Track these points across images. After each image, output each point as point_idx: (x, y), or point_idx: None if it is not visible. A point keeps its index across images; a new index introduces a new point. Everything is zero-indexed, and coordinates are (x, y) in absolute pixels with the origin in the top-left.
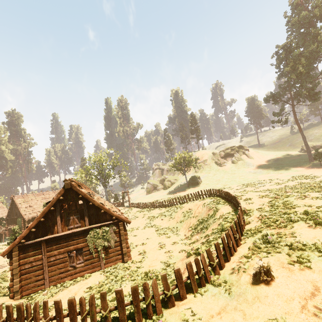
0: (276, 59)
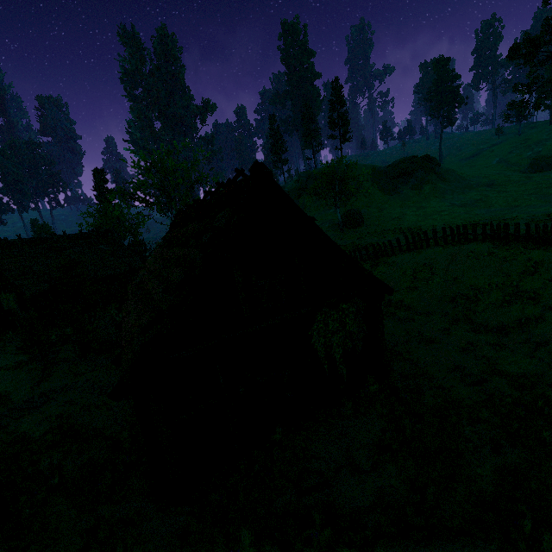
0: None
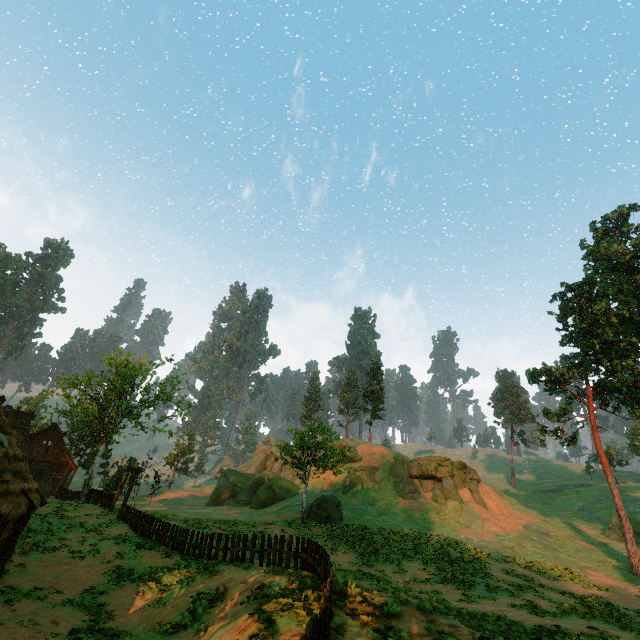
0: (560, 306)
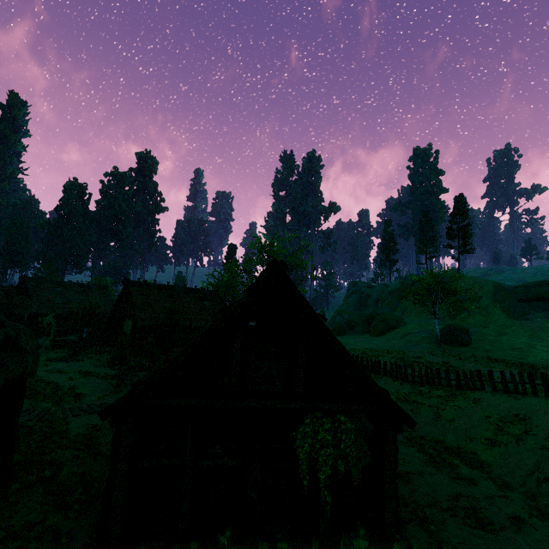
0: None
